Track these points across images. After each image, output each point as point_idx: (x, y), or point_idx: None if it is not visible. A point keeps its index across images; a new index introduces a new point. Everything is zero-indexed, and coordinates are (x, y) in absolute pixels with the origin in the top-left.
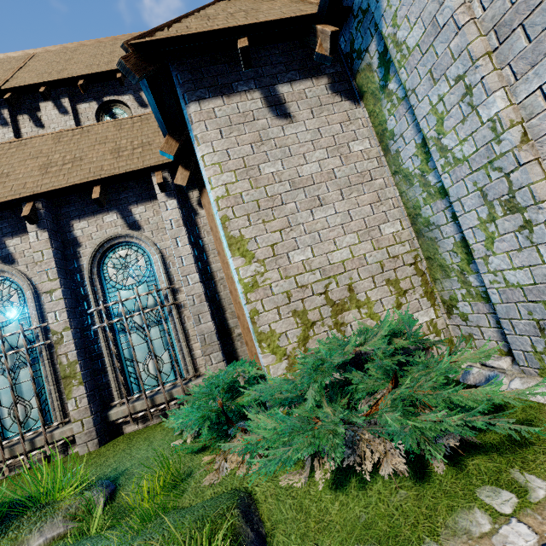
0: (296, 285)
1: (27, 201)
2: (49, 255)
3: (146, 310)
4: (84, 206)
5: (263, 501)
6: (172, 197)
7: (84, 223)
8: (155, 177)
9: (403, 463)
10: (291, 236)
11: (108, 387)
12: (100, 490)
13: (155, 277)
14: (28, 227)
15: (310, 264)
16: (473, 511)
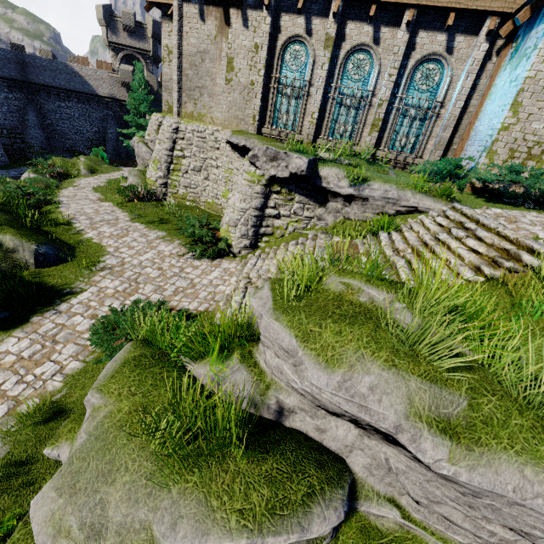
0: (522, 138)
1: (411, 7)
2: (402, 52)
3: (423, 110)
4: (433, 21)
5: (457, 197)
6: (488, 42)
7: (425, 35)
8: (489, 21)
9: (521, 192)
10: (542, 114)
11: (381, 140)
12: (394, 172)
13: (437, 92)
14: (402, 27)
15: (537, 132)
16: (525, 211)
